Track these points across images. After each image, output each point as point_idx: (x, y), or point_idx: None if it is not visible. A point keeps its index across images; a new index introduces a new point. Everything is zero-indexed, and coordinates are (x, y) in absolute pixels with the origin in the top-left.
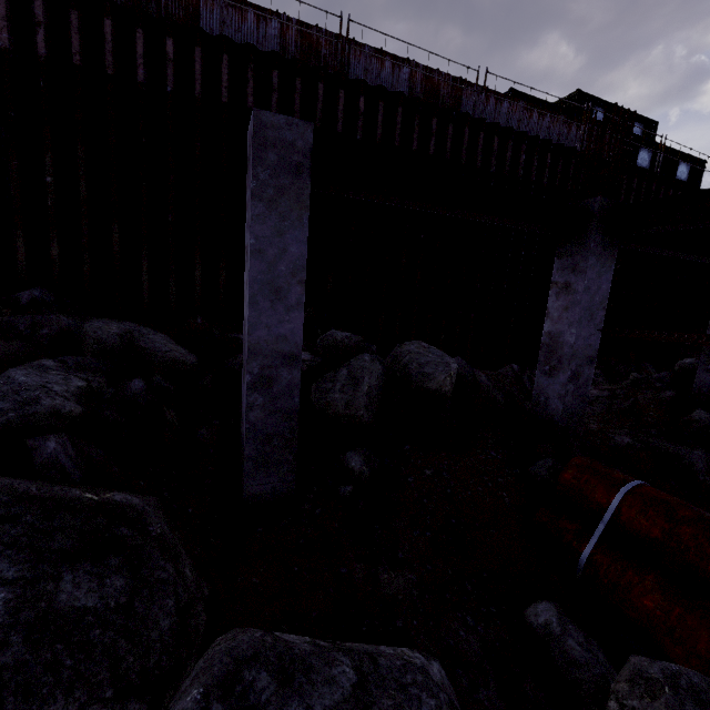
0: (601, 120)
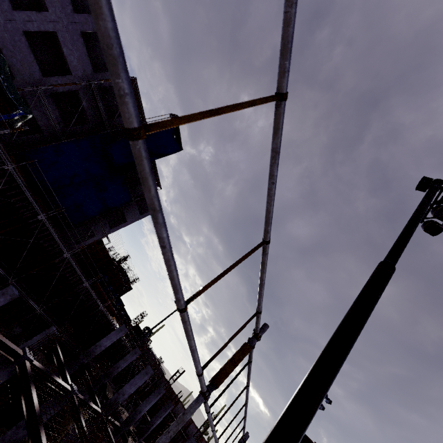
0: None
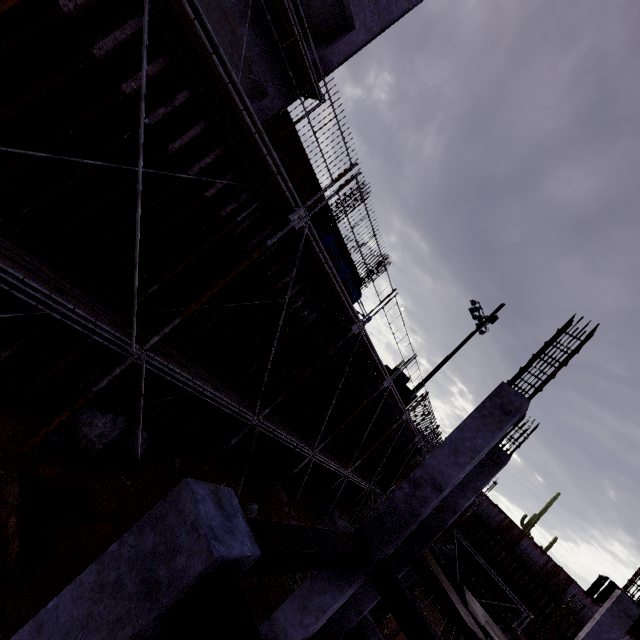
0: None
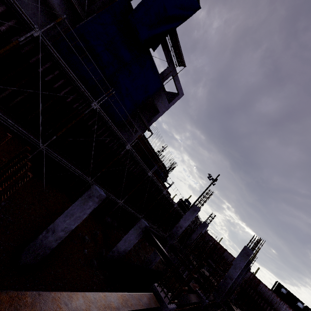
0: None
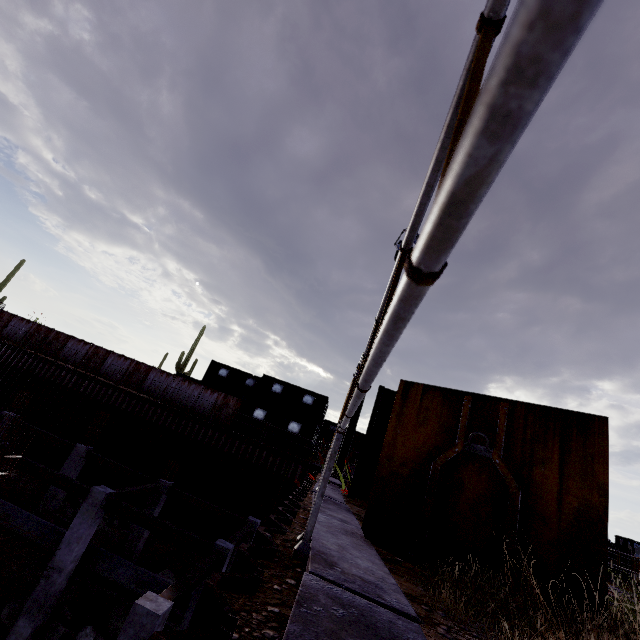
0: (279, 390)
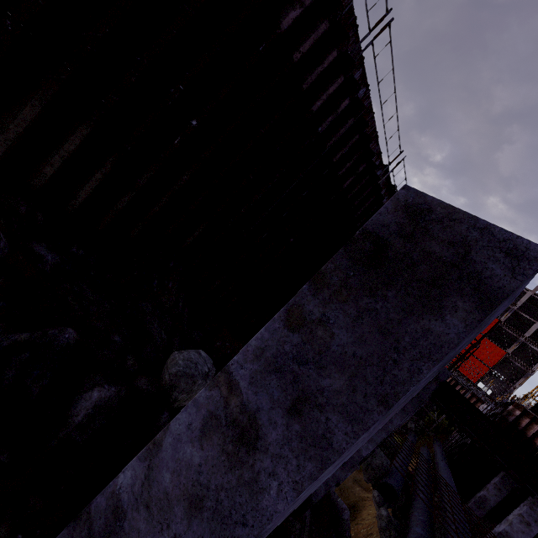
0: None
